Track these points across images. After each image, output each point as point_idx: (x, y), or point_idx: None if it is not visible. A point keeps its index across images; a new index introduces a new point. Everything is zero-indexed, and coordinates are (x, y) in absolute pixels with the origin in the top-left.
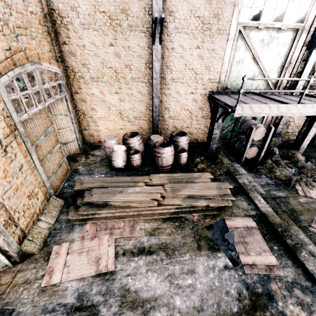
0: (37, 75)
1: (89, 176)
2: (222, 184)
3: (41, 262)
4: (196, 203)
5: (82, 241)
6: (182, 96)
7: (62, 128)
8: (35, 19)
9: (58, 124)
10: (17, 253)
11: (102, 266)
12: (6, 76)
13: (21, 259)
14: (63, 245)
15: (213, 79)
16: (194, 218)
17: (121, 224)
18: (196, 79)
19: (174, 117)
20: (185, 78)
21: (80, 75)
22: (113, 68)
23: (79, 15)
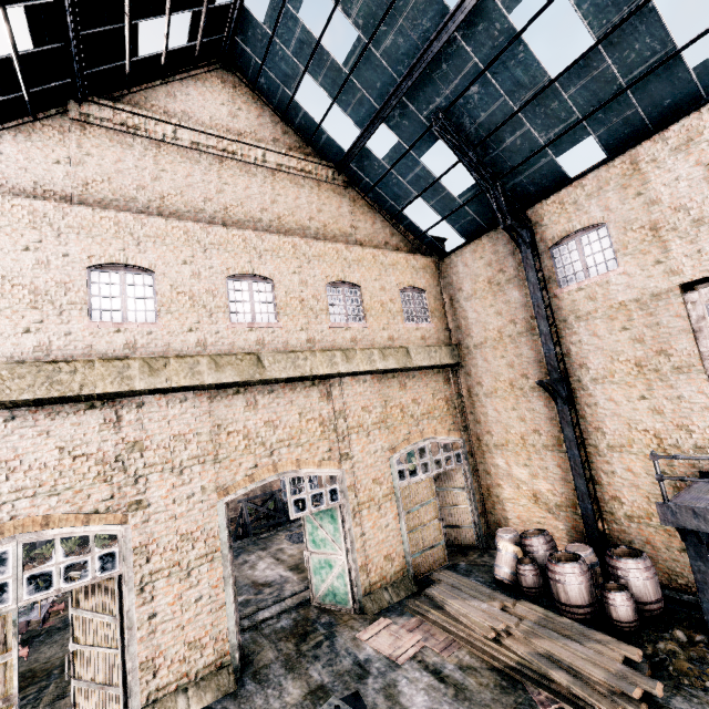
0: (429, 448)
1: (462, 576)
2: (636, 676)
3: (367, 622)
4: (549, 670)
5: (400, 627)
6: (642, 476)
7: (457, 504)
8: (441, 402)
9: (453, 498)
10: (359, 601)
11: (395, 653)
12: (399, 453)
13: (360, 612)
14: (387, 620)
15: (707, 447)
16: (536, 696)
17: (442, 637)
18: (663, 447)
19: (636, 518)
20: (637, 446)
21: (484, 443)
22: (518, 434)
23: (483, 387)
